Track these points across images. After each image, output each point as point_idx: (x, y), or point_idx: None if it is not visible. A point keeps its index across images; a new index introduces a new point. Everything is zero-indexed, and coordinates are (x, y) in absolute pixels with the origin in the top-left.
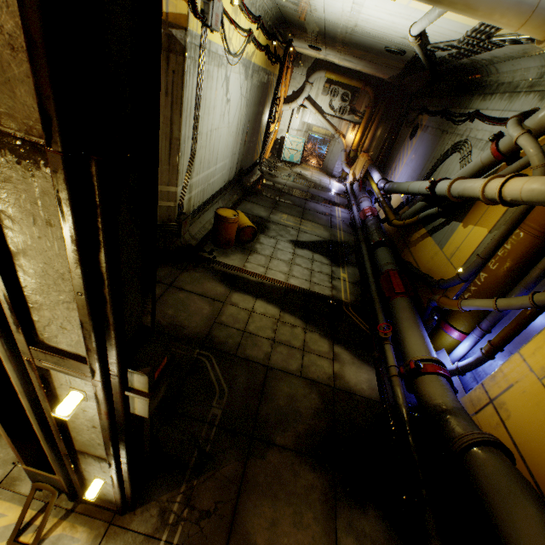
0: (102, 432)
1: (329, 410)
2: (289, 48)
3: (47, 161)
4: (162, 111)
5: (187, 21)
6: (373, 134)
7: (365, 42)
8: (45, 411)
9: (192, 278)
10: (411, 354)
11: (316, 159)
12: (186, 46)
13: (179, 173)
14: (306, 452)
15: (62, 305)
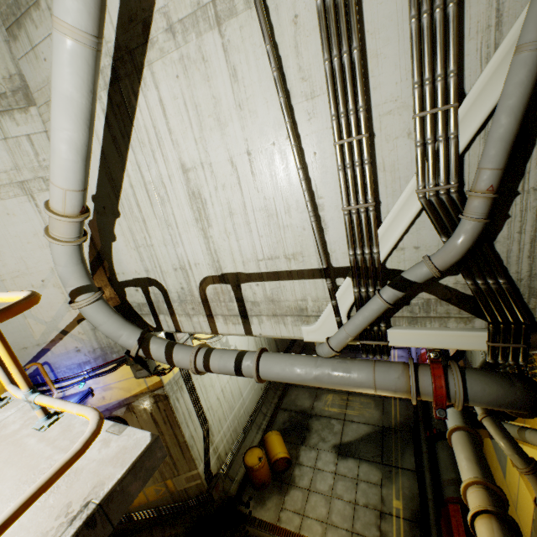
0: None
1: None
2: None
3: None
4: (166, 433)
5: (162, 382)
6: None
7: None
8: None
9: None
10: None
11: None
12: (167, 393)
13: (195, 459)
14: None
15: None
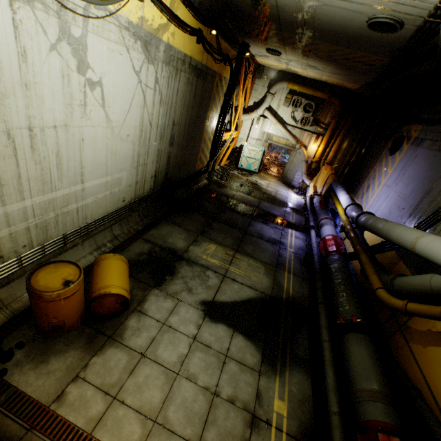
0: None
1: None
2: (244, 53)
3: None
4: None
5: None
6: (338, 146)
7: (336, 17)
8: None
9: None
10: None
11: (276, 168)
12: None
13: None
14: None
15: None
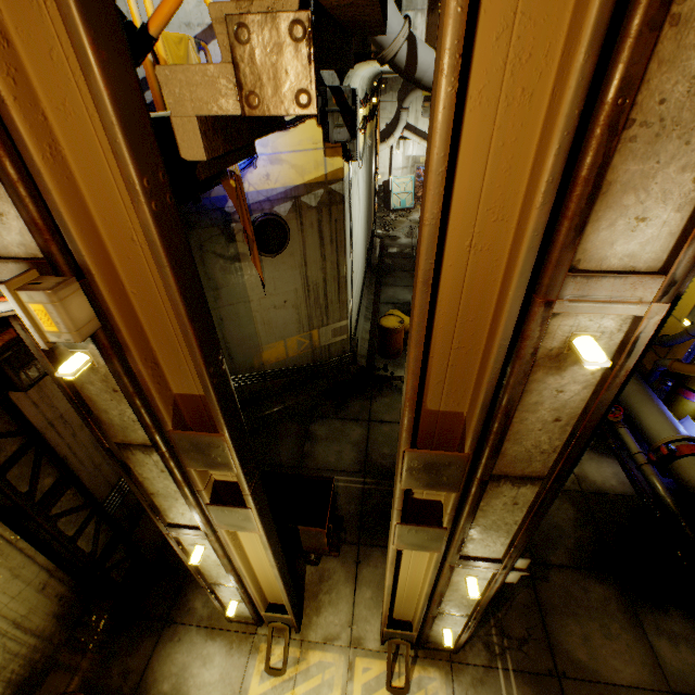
0: (484, 599)
1: (587, 517)
2: (379, 87)
3: (533, 483)
4: (328, 259)
5: (343, 172)
6: None
7: None
8: (439, 592)
9: (384, 406)
10: (655, 436)
11: None
12: (344, 193)
13: (348, 306)
14: (585, 566)
15: (495, 535)
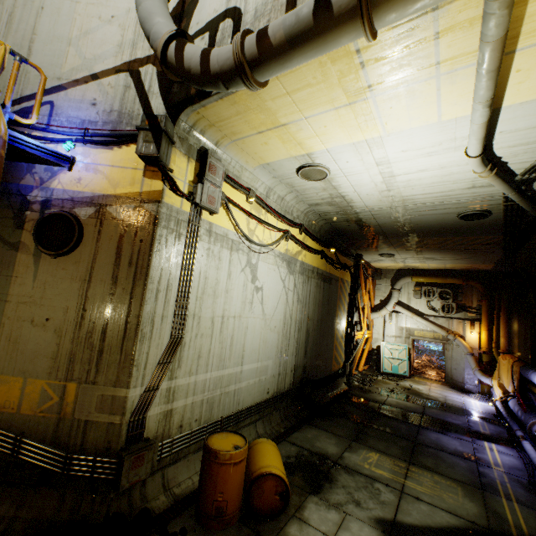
0: None
1: None
2: (359, 261)
3: None
4: (122, 284)
5: (162, 195)
6: (506, 329)
7: (429, 220)
8: None
9: None
10: None
11: (434, 370)
12: (159, 215)
13: (135, 365)
14: None
15: None
